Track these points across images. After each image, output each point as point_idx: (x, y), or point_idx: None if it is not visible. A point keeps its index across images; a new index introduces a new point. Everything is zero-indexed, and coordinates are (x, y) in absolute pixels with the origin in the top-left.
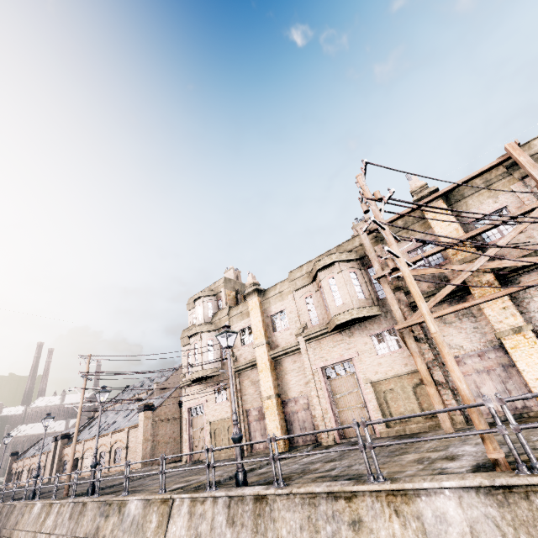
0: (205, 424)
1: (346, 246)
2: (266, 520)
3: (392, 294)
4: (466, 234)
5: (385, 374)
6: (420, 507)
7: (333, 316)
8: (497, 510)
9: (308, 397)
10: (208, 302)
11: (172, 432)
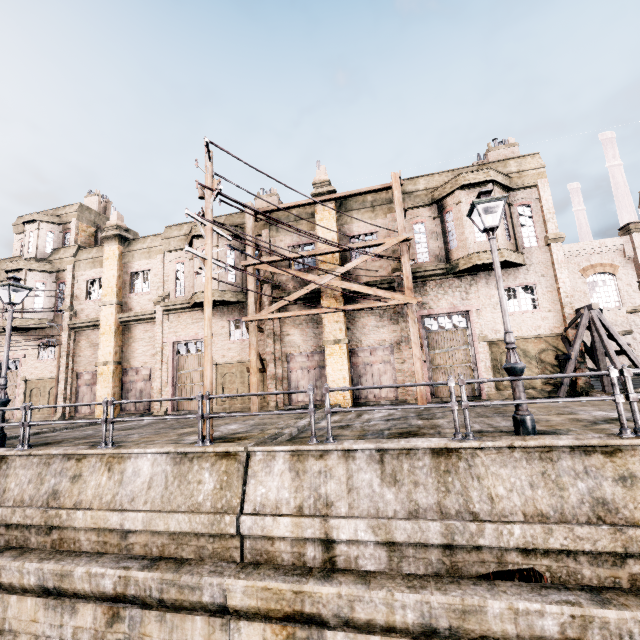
0: (19, 382)
1: (236, 219)
2: None
3: (253, 286)
4: (330, 248)
5: (231, 359)
6: (127, 465)
7: (194, 292)
8: (172, 467)
9: (152, 369)
10: (47, 231)
11: None
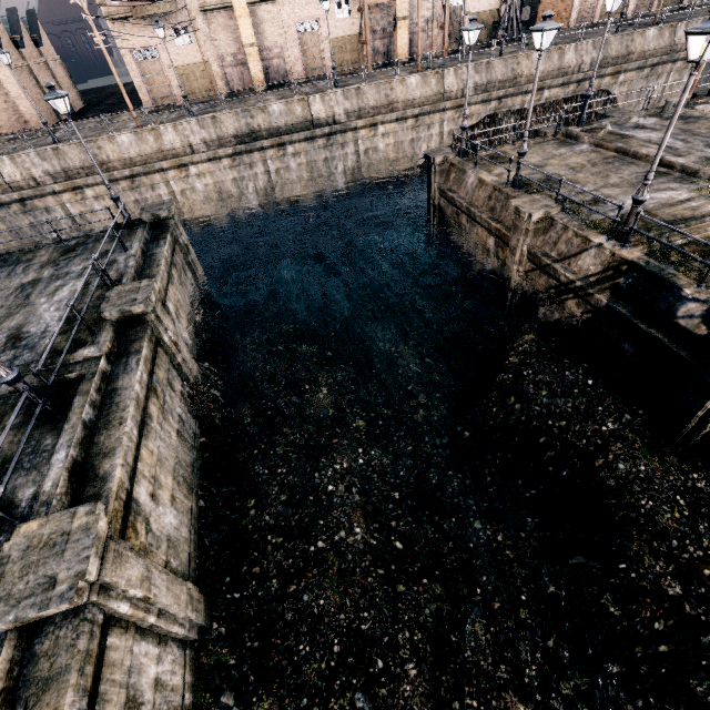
0: (168, 71)
1: None
2: (362, 95)
3: None
4: None
5: (338, 35)
6: (407, 82)
7: None
8: (422, 80)
9: (281, 47)
10: None
11: (34, 86)
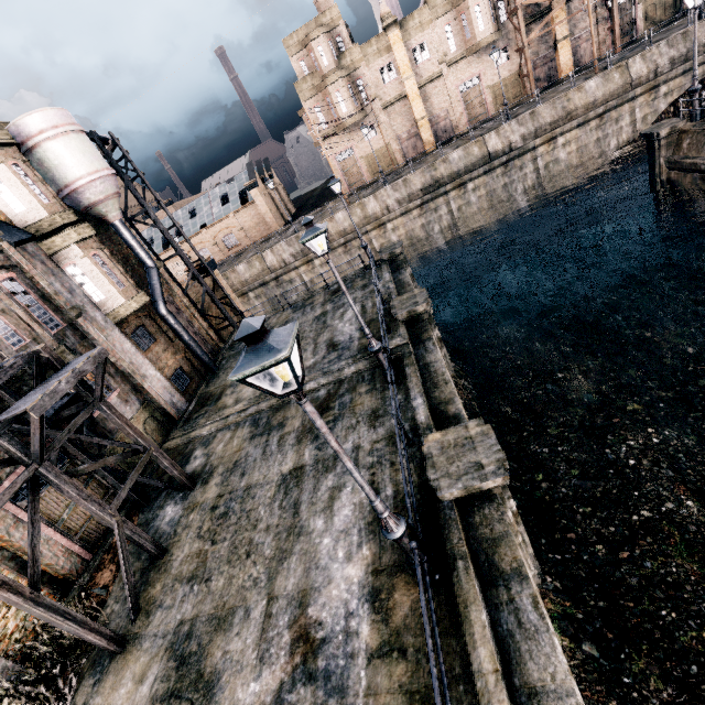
0: (360, 161)
1: None
2: (537, 117)
3: (523, 19)
4: None
5: (498, 80)
6: (585, 88)
7: (480, 41)
8: (602, 80)
9: (447, 110)
10: (328, 41)
11: (272, 204)
